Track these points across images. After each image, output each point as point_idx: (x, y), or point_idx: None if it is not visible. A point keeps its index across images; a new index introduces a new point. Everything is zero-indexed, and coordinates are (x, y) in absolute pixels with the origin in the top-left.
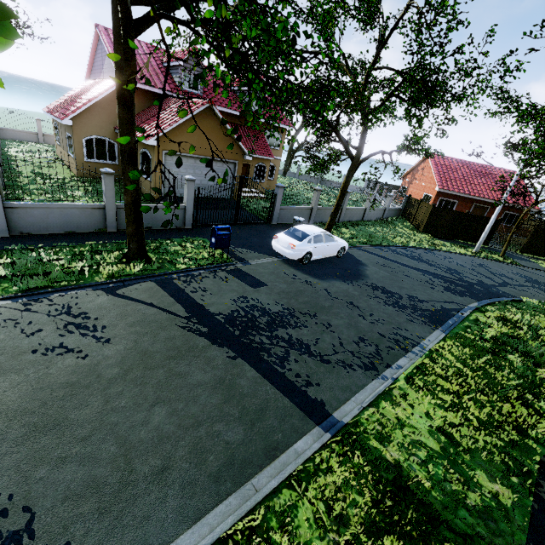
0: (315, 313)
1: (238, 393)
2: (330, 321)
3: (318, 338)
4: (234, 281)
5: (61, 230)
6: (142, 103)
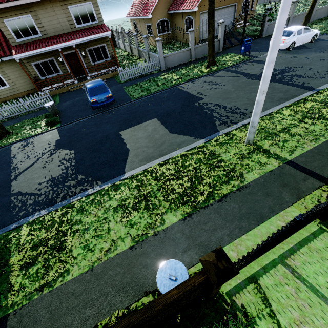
0: (302, 66)
1: (277, 88)
2: (311, 67)
3: (305, 73)
4: (256, 64)
5: (177, 64)
6: None
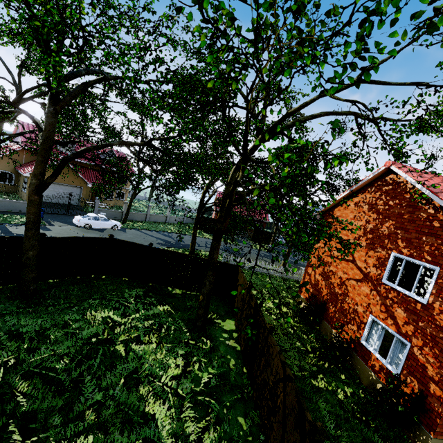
0: None
1: None
2: None
3: None
4: None
5: None
6: (35, 157)
